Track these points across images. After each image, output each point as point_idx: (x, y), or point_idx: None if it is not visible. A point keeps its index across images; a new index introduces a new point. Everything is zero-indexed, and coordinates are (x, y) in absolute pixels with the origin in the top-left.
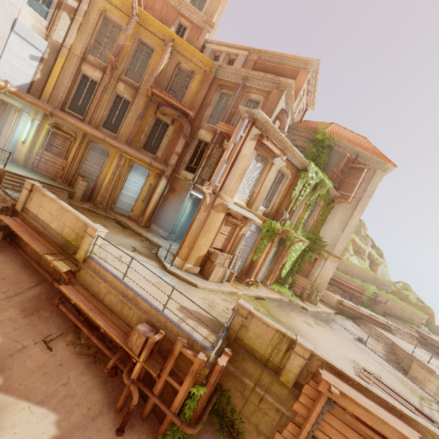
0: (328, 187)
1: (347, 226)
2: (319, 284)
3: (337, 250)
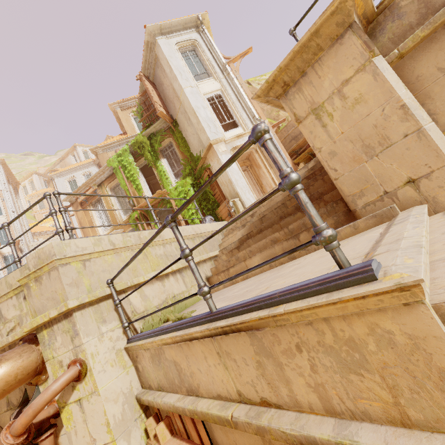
0: (142, 138)
1: (189, 116)
2: (230, 193)
3: (206, 144)
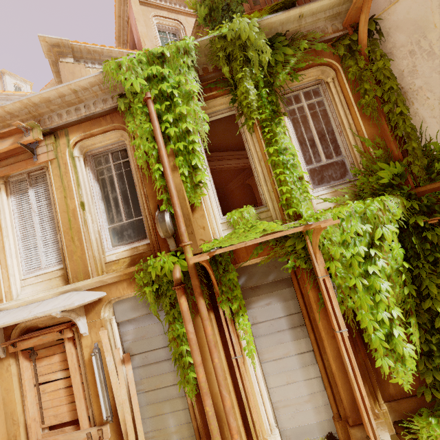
0: (255, 31)
1: None
2: None
3: None
